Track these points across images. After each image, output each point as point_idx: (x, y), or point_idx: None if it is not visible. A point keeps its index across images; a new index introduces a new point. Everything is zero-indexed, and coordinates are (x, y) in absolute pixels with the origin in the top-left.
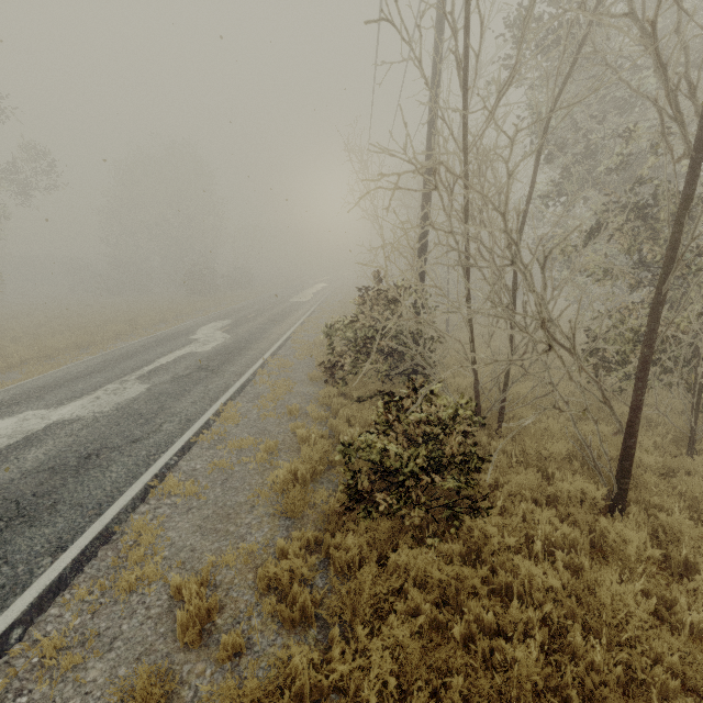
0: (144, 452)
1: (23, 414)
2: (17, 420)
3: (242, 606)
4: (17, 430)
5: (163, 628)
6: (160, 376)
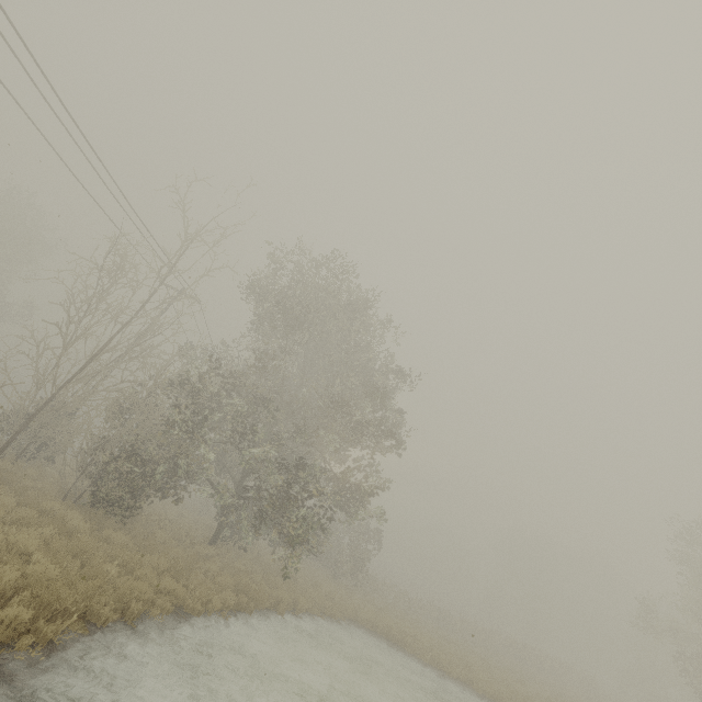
0: None
1: None
2: None
3: None
4: None
5: None
6: None
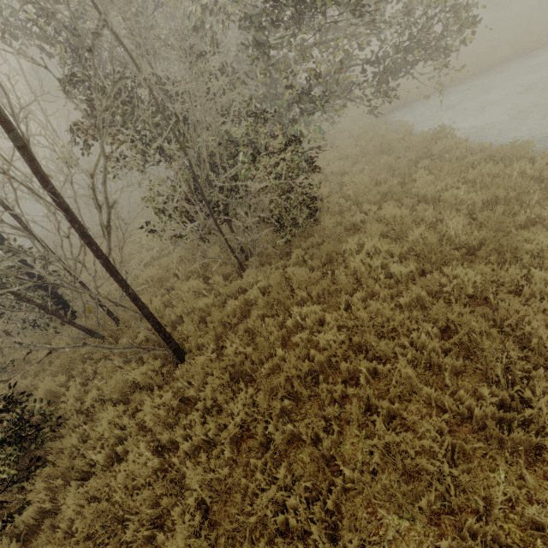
0: None
1: None
2: None
3: None
4: None
5: None
6: None
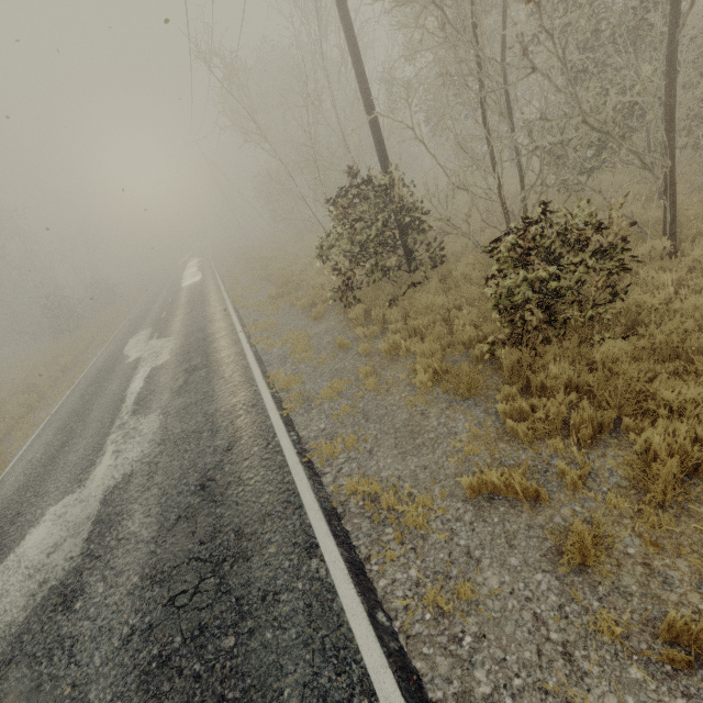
0: (254, 448)
1: (49, 514)
2: (50, 522)
3: (530, 463)
4: (69, 527)
5: (495, 519)
6: (156, 399)
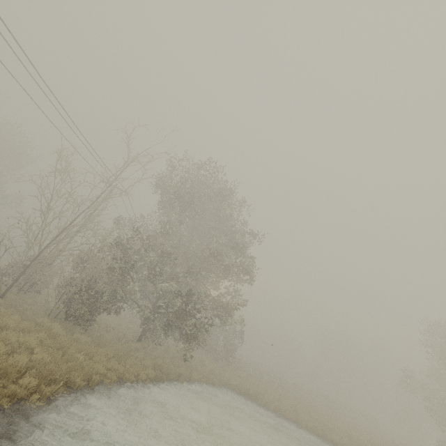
0: None
1: None
2: None
3: None
4: None
5: None
6: None
